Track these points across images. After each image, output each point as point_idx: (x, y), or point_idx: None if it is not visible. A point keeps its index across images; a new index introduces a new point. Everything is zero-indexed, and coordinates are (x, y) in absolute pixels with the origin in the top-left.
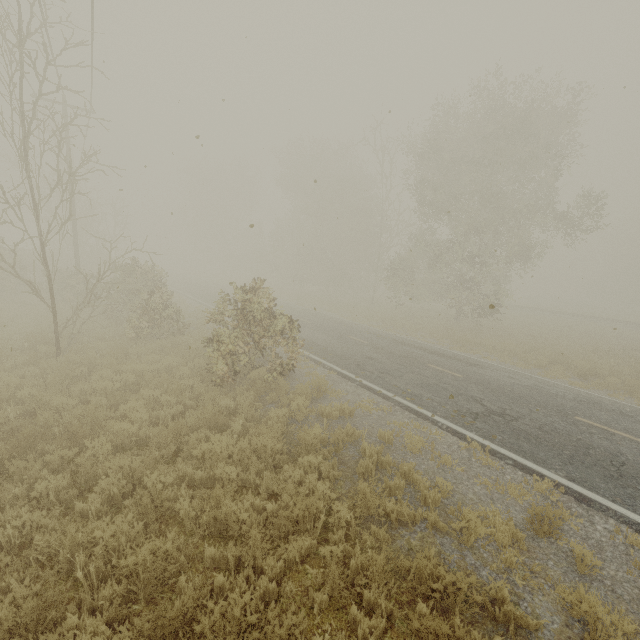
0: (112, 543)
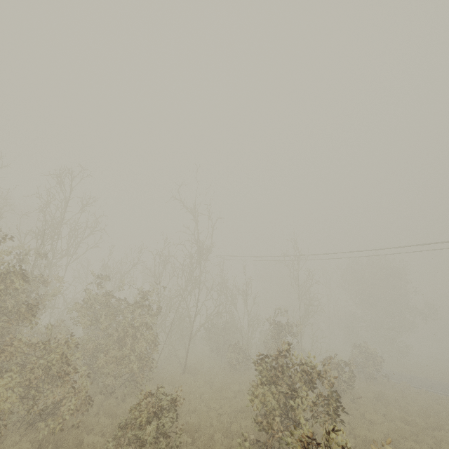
0: (438, 411)
